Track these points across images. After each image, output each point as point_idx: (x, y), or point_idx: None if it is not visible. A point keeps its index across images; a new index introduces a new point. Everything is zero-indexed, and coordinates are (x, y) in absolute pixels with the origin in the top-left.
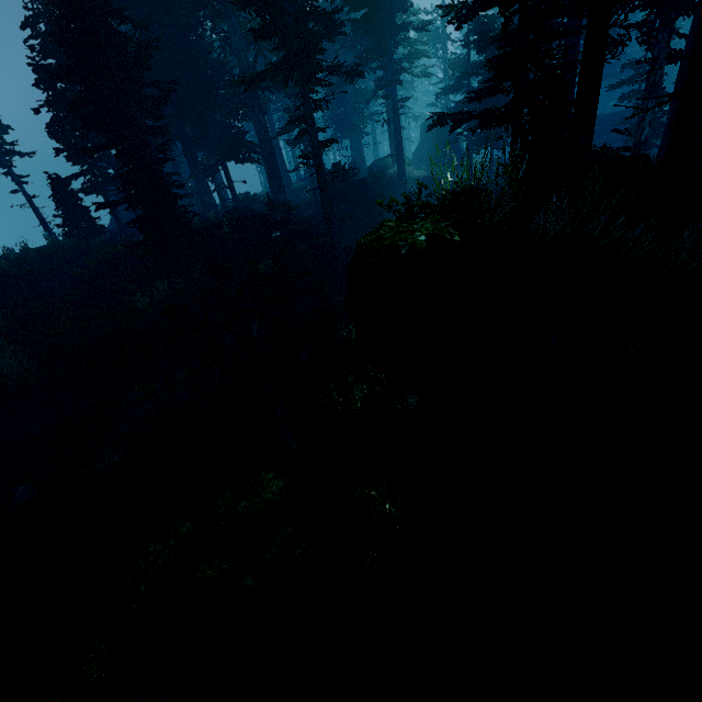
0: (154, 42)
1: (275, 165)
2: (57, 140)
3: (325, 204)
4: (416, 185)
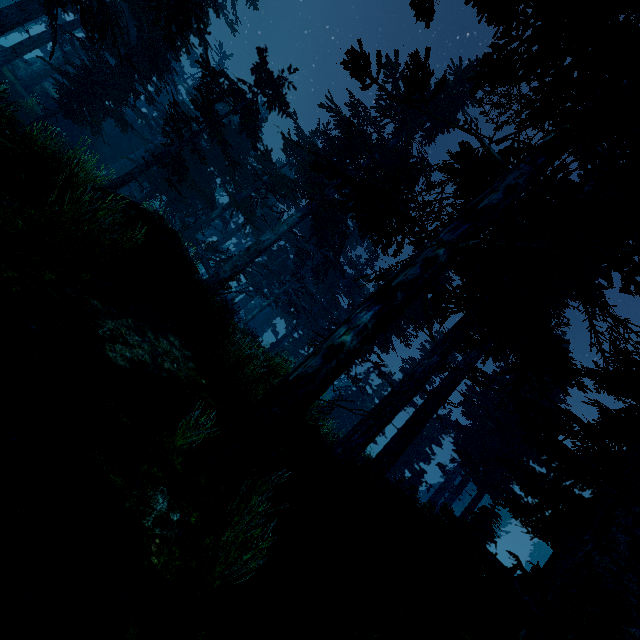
0: None
1: None
2: None
3: None
4: None
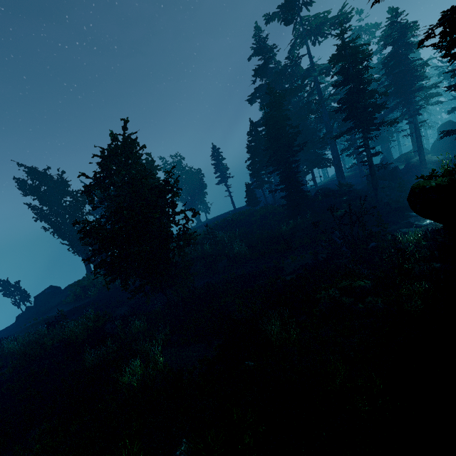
0: (299, 131)
1: (340, 167)
2: (250, 170)
3: (373, 182)
4: (434, 165)
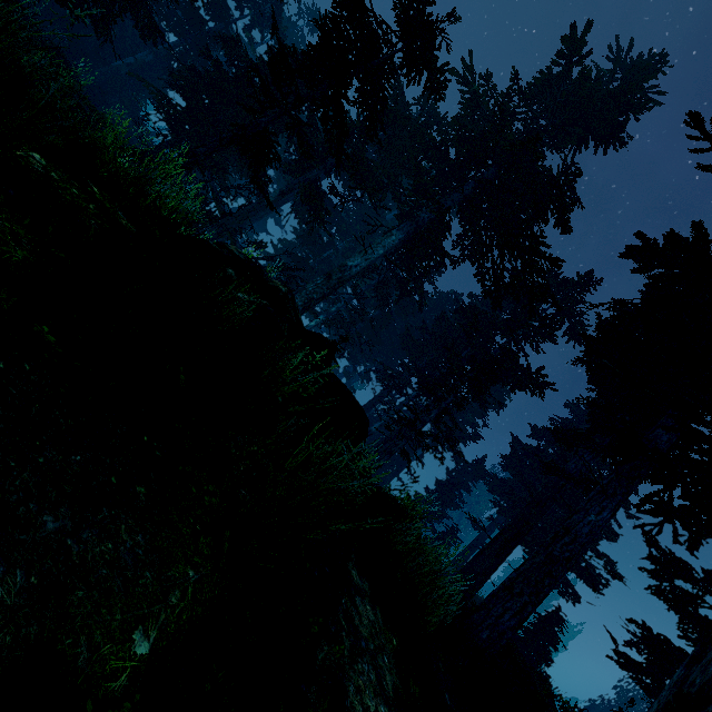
0: None
1: None
2: None
3: None
4: None
